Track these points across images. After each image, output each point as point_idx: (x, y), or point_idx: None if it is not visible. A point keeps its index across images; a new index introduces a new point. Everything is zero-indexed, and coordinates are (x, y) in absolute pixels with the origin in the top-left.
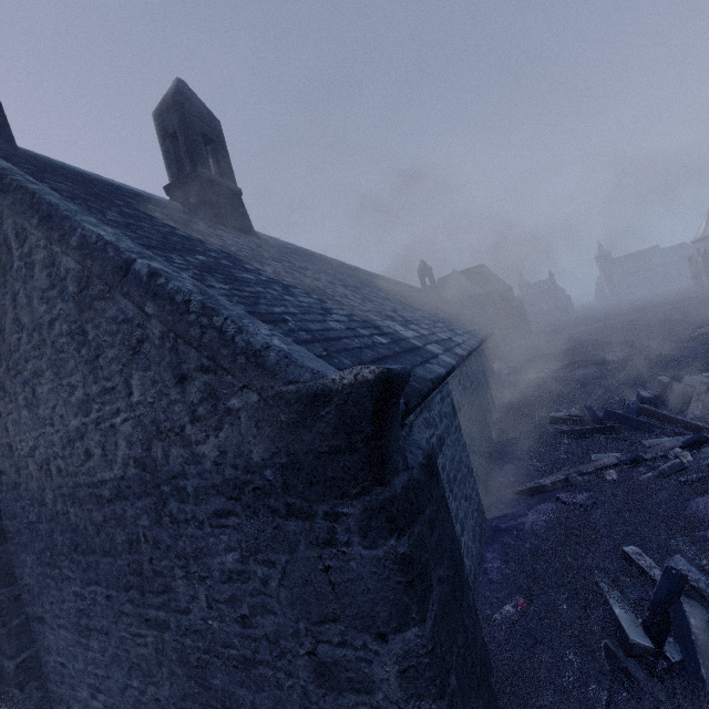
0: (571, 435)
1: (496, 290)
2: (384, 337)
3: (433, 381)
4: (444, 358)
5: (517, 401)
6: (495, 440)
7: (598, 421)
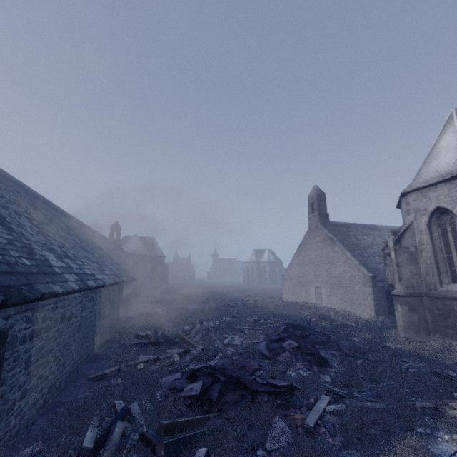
0: (140, 346)
1: (156, 255)
2: (31, 261)
3: (44, 294)
4: (72, 284)
5: (130, 324)
6: (100, 347)
7: (157, 339)
